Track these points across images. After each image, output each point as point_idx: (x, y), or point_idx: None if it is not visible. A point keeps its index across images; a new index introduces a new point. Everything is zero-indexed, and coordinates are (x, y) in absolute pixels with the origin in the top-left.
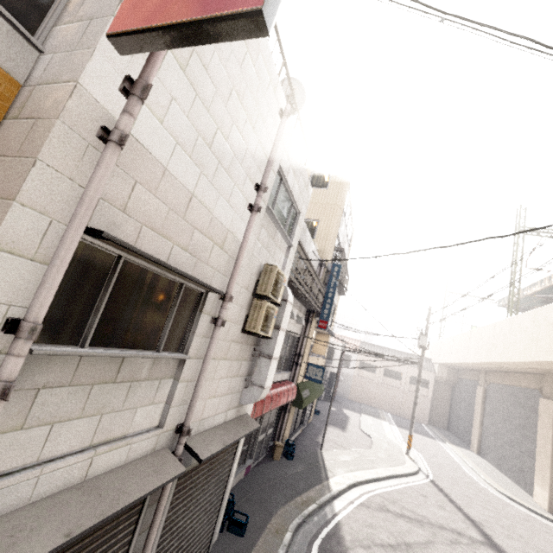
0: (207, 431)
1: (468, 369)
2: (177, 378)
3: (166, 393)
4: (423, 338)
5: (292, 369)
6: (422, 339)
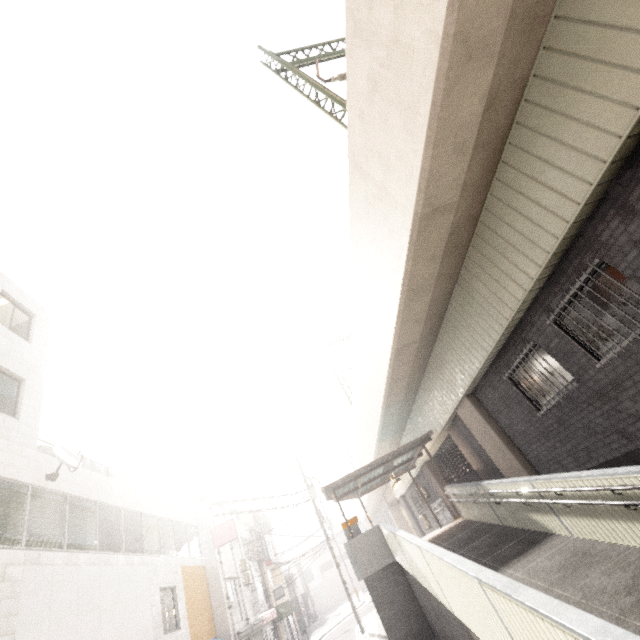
0: (251, 623)
1: (375, 512)
2: (240, 606)
3: (239, 612)
4: (326, 522)
5: (267, 601)
6: (326, 523)
